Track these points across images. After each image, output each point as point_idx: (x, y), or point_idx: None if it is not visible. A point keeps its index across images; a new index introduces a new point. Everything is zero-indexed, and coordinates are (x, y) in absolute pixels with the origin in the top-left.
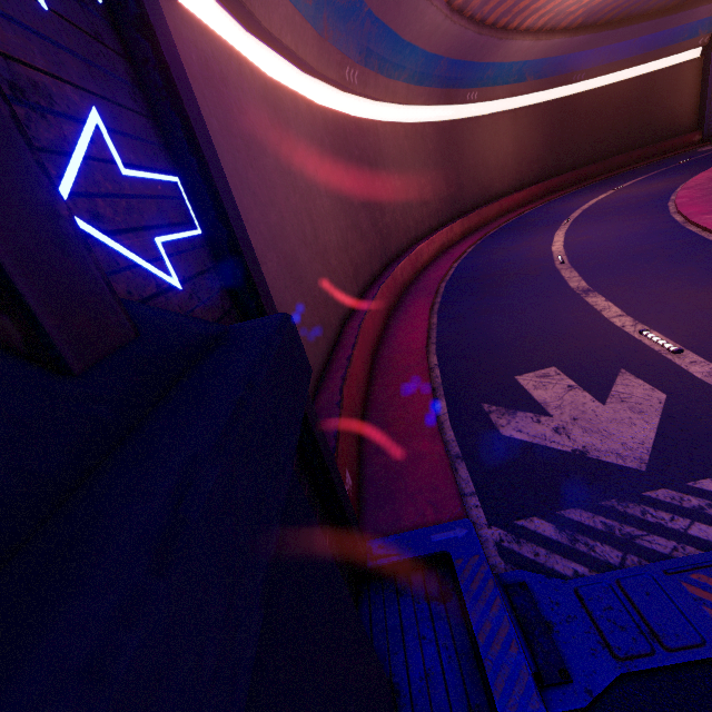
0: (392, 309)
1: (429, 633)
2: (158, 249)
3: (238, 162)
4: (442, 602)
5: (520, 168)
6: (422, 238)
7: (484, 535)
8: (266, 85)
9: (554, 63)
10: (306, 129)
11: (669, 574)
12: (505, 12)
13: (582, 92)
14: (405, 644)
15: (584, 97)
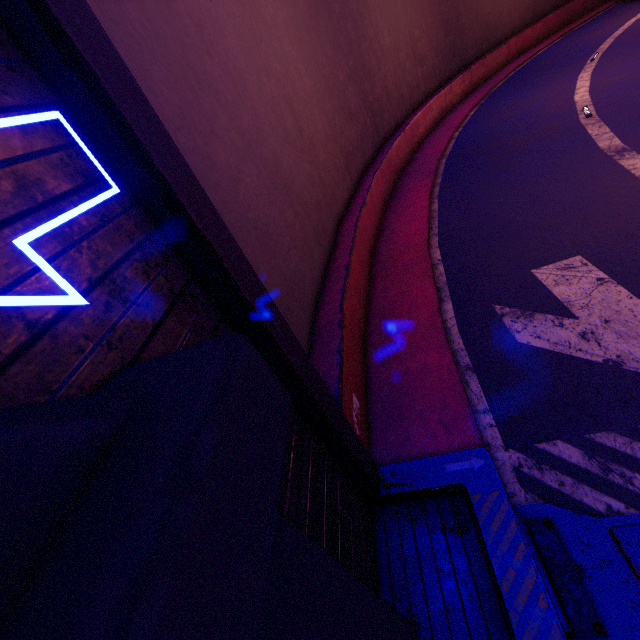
0: (388, 198)
1: (447, 566)
2: (25, 258)
3: (190, 52)
4: (458, 534)
5: None
6: (417, 107)
7: (500, 459)
8: None
9: None
10: None
11: None
12: None
13: None
14: (422, 575)
15: None
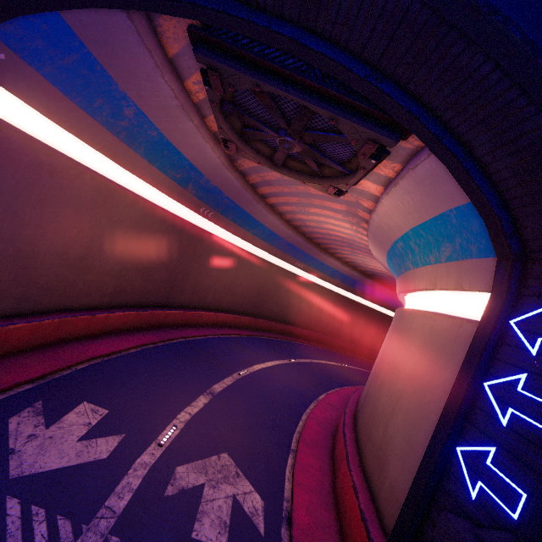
0: (131, 329)
1: None
2: None
3: (18, 201)
4: None
5: (311, 317)
6: (213, 310)
7: None
8: (107, 186)
9: (354, 282)
10: (136, 214)
11: None
12: (324, 243)
13: (365, 305)
14: None
15: (365, 308)
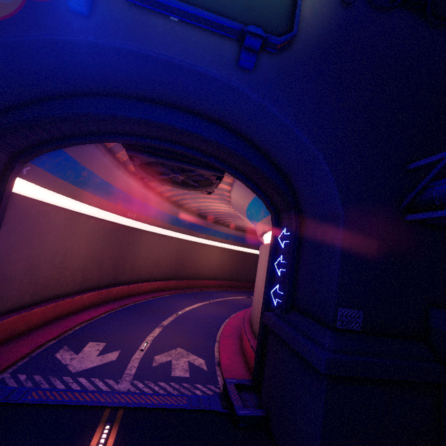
0: (96, 304)
1: None
2: None
3: (30, 235)
4: None
5: (219, 271)
6: (148, 281)
7: (3, 375)
8: (72, 215)
9: (242, 239)
10: (89, 227)
11: (34, 389)
12: (215, 218)
13: (254, 253)
14: None
15: (255, 255)
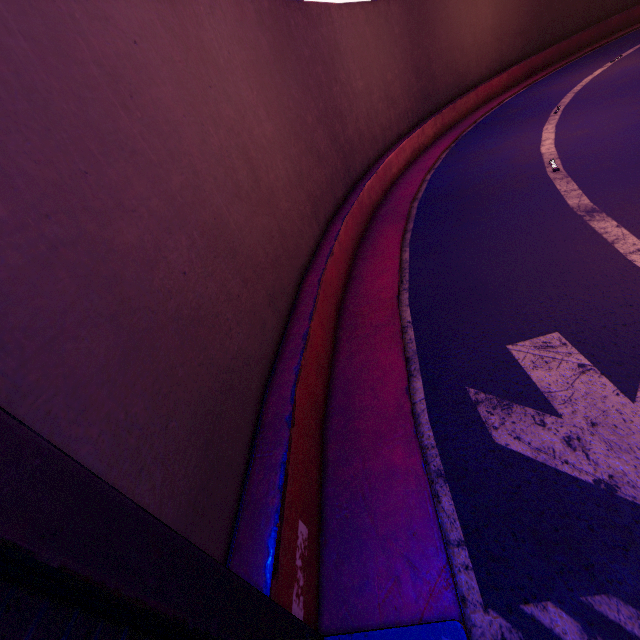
0: (359, 241)
1: None
2: None
3: (92, 108)
4: None
5: (500, 45)
6: (390, 147)
7: (479, 625)
8: None
9: None
10: (230, 29)
11: None
12: None
13: None
14: None
15: None
